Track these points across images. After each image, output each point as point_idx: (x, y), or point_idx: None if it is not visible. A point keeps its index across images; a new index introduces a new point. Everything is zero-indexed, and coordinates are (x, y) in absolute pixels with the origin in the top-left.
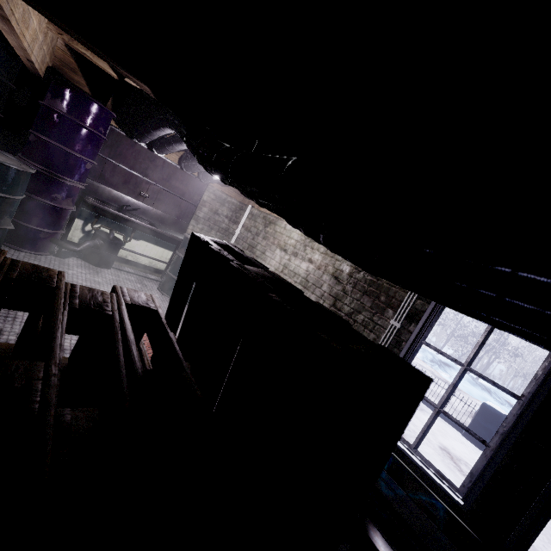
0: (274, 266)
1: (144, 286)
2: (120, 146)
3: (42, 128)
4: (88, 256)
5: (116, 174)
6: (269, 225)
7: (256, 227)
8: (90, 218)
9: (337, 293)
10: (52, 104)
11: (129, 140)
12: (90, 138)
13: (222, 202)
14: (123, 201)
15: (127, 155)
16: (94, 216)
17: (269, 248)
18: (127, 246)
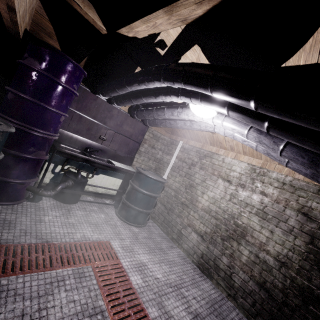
0: (219, 194)
1: (106, 215)
2: (85, 100)
3: (20, 86)
4: (59, 196)
5: (81, 123)
6: (204, 158)
7: (191, 159)
8: (59, 161)
9: (311, 230)
10: (31, 63)
11: (92, 95)
12: (65, 94)
13: (157, 139)
14: (86, 145)
15: (91, 107)
16: (62, 159)
17: (209, 177)
18: (89, 180)
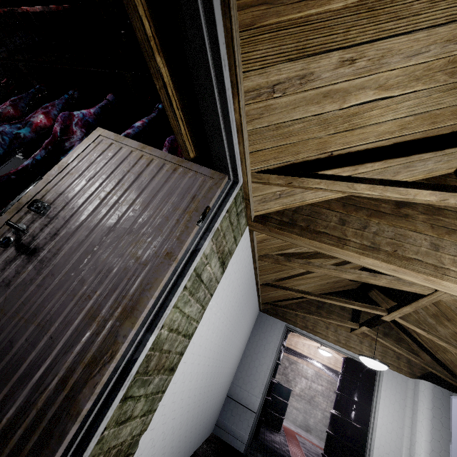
0: (304, 386)
1: None
2: None
3: None
4: None
5: None
6: (292, 364)
7: (284, 363)
8: None
9: None
10: None
11: None
12: None
13: None
14: None
15: None
16: None
17: (297, 376)
18: None
